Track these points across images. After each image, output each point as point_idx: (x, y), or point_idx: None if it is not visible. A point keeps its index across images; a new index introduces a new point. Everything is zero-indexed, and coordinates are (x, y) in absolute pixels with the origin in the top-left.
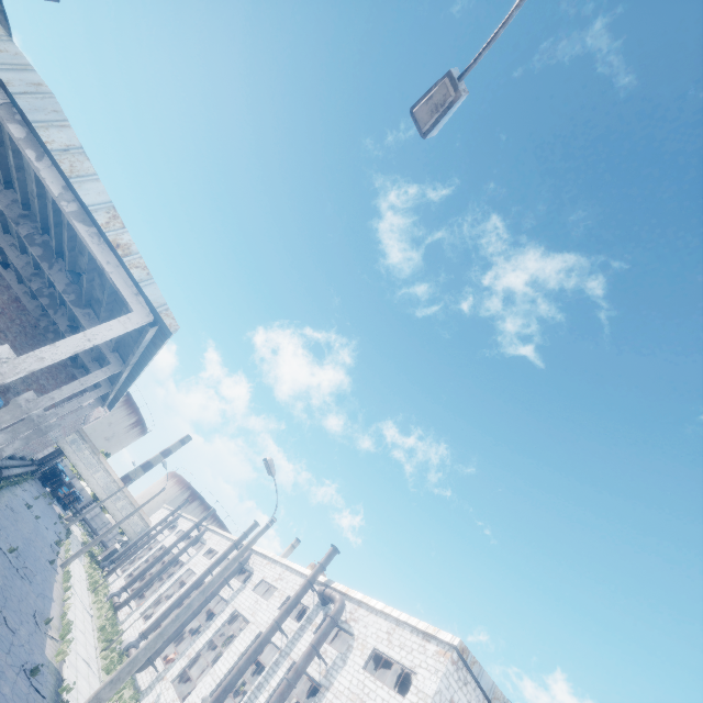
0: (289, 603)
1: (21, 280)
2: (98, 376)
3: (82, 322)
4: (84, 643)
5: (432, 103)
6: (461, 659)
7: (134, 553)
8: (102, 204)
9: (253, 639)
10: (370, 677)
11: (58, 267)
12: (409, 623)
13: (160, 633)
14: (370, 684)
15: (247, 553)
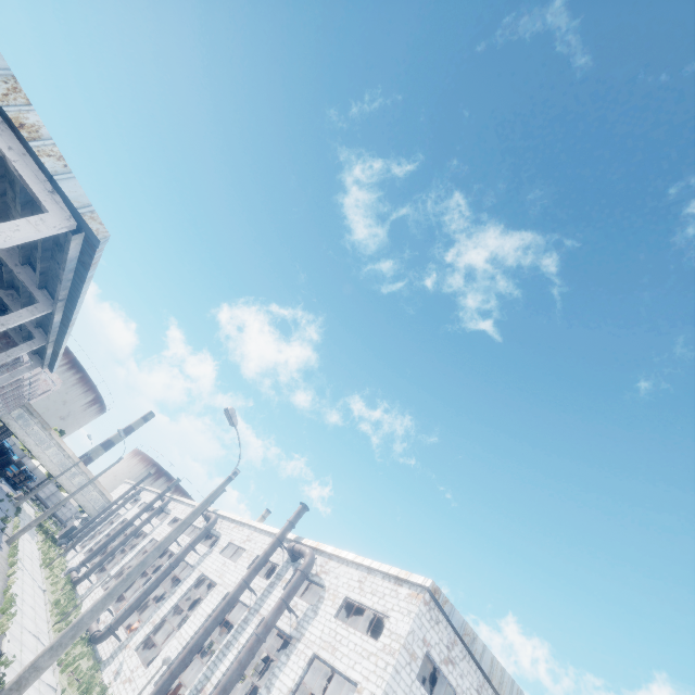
0: (257, 561)
1: None
2: (22, 315)
3: None
4: (32, 617)
5: None
6: (433, 600)
7: (94, 528)
8: None
9: (220, 600)
10: (342, 624)
11: None
12: (380, 570)
13: (109, 593)
14: (342, 632)
15: (213, 517)
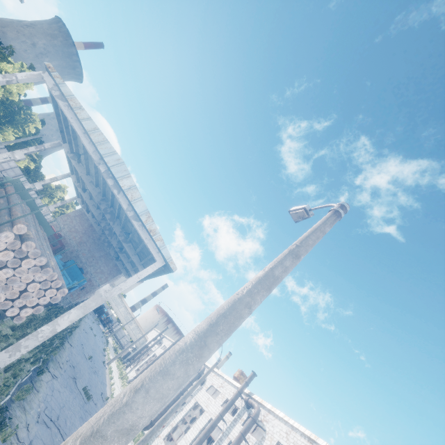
0: (227, 404)
1: (93, 216)
2: None
3: (127, 250)
4: None
5: (297, 215)
6: None
7: (140, 356)
8: (144, 211)
9: (207, 422)
10: None
11: (117, 223)
12: (299, 429)
13: (164, 418)
14: None
15: (203, 367)
